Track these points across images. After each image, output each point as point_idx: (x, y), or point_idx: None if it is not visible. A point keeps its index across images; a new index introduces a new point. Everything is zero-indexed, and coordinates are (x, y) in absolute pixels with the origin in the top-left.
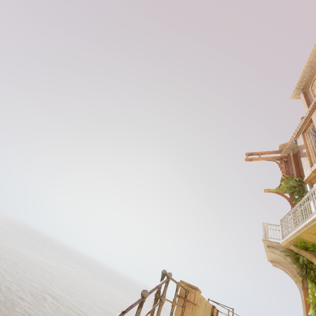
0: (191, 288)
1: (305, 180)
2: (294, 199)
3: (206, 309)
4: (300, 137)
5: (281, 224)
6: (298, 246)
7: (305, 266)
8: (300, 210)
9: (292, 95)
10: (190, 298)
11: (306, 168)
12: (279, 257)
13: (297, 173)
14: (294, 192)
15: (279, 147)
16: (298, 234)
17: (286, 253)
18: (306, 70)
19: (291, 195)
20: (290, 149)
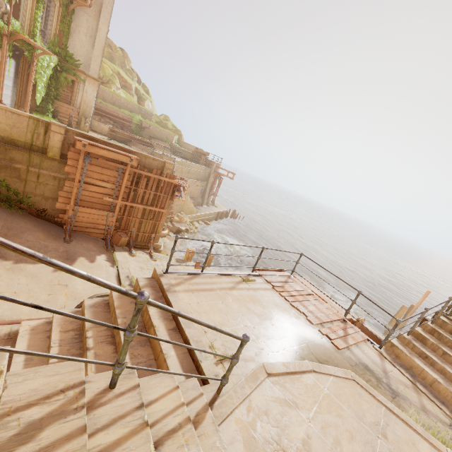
0: None
1: None
2: None
3: None
4: None
5: None
6: None
7: None
8: None
9: None
10: None
11: None
12: None
13: None
14: None
15: None
16: None
17: None
18: None
19: None
20: None
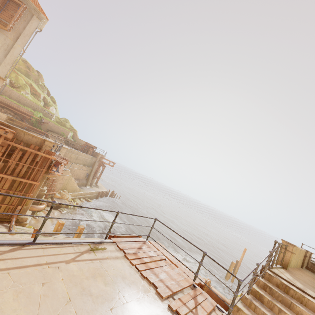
0: (290, 244)
1: None
2: None
3: (300, 253)
4: None
5: None
6: None
7: None
8: None
9: None
10: (289, 249)
11: None
12: None
13: None
14: None
15: None
16: None
17: None
18: None
19: None
20: None
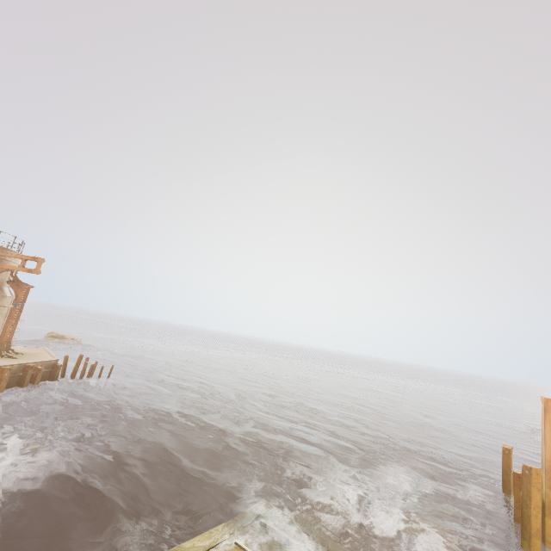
0: None
1: None
2: None
3: None
4: None
5: None
6: None
7: None
8: None
9: None
10: None
11: None
12: None
13: None
14: None
15: None
16: None
17: None
18: None
19: None
20: None
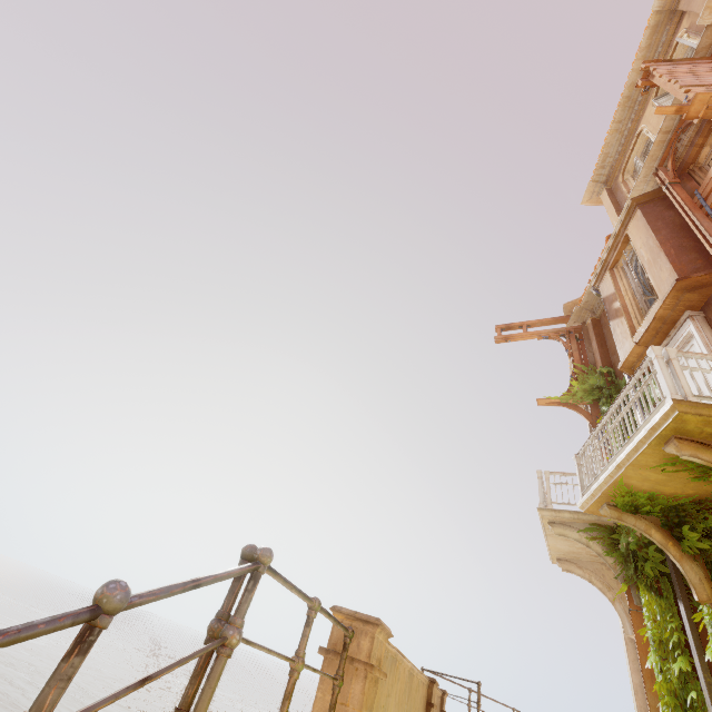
0: (363, 622)
1: (623, 367)
2: (600, 415)
3: (411, 688)
4: (607, 278)
5: (578, 464)
6: (618, 506)
7: (632, 556)
8: (620, 419)
9: (585, 196)
10: (358, 653)
11: (623, 341)
12: (575, 548)
13: (604, 359)
14: (599, 399)
15: (564, 309)
16: (619, 475)
17: (590, 534)
18: (611, 140)
19: (593, 408)
20: (586, 312)
